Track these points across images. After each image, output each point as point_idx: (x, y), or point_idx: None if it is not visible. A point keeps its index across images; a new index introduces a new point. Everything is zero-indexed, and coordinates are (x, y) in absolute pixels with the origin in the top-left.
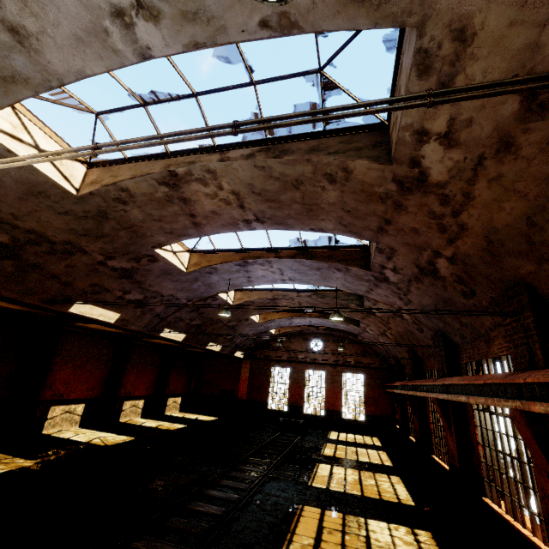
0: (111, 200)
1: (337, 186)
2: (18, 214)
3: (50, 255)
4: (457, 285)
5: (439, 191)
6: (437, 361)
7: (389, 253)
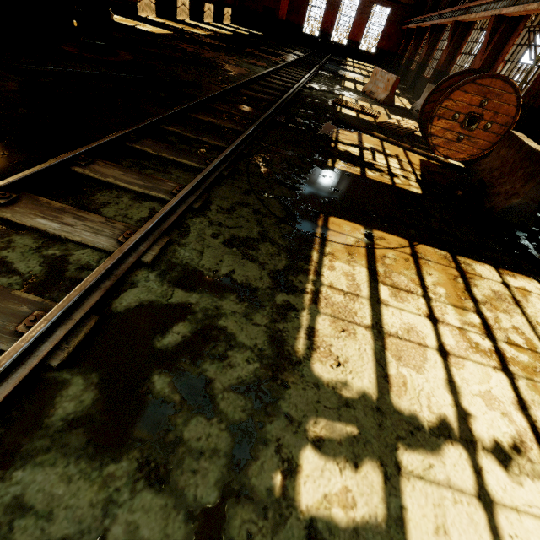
0: None
1: None
2: None
3: None
4: None
5: None
6: None
7: None
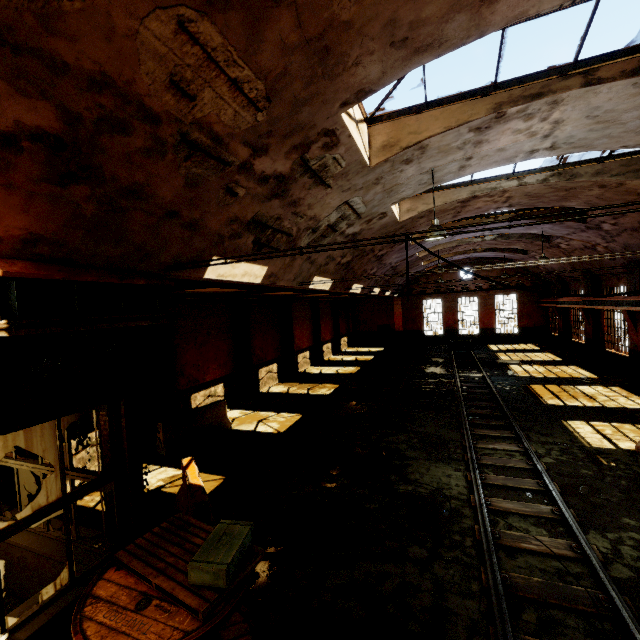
0: (416, 218)
1: (604, 189)
2: (364, 242)
3: (358, 260)
4: None
5: None
6: (628, 283)
7: (617, 216)
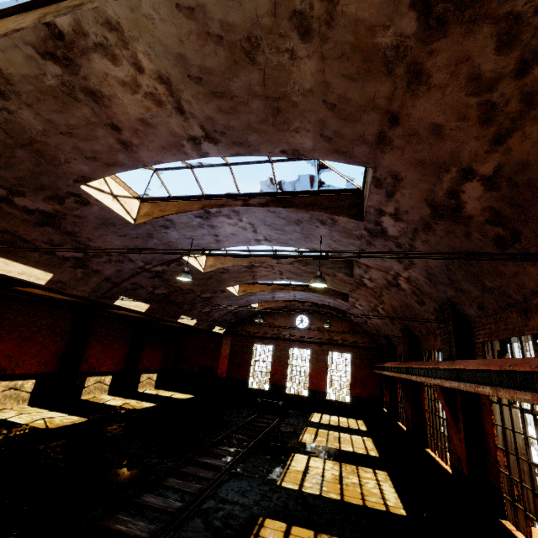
0: None
1: (314, 45)
2: None
3: None
4: (490, 227)
5: (503, 8)
6: (442, 340)
7: (390, 186)
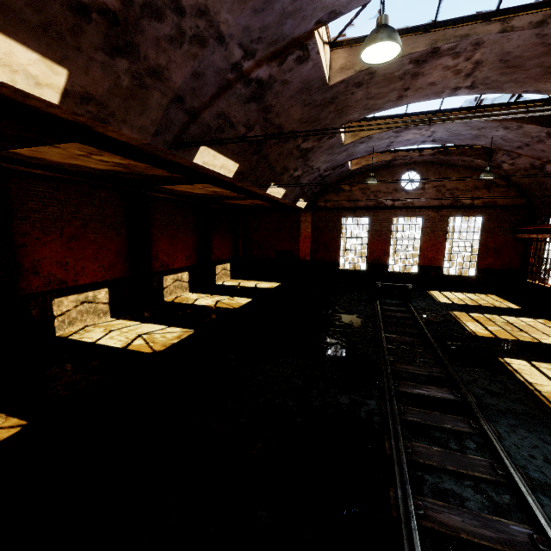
0: None
1: None
2: None
3: None
4: None
5: None
6: None
7: None
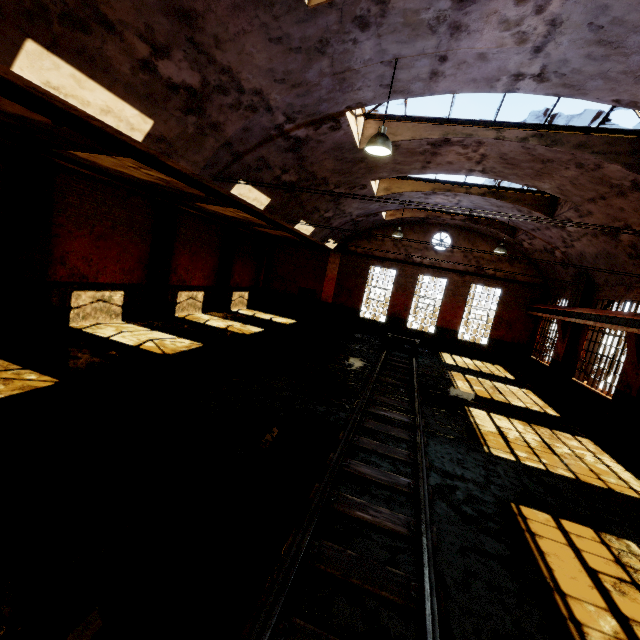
0: None
1: None
2: None
3: None
4: None
5: None
6: None
7: None
